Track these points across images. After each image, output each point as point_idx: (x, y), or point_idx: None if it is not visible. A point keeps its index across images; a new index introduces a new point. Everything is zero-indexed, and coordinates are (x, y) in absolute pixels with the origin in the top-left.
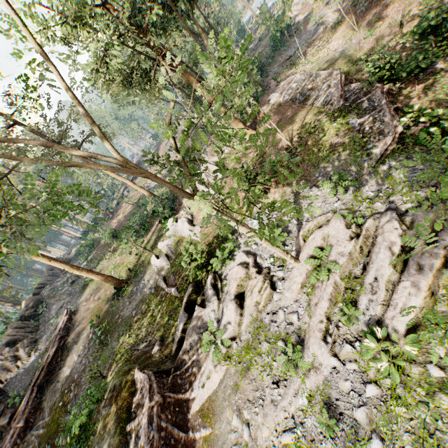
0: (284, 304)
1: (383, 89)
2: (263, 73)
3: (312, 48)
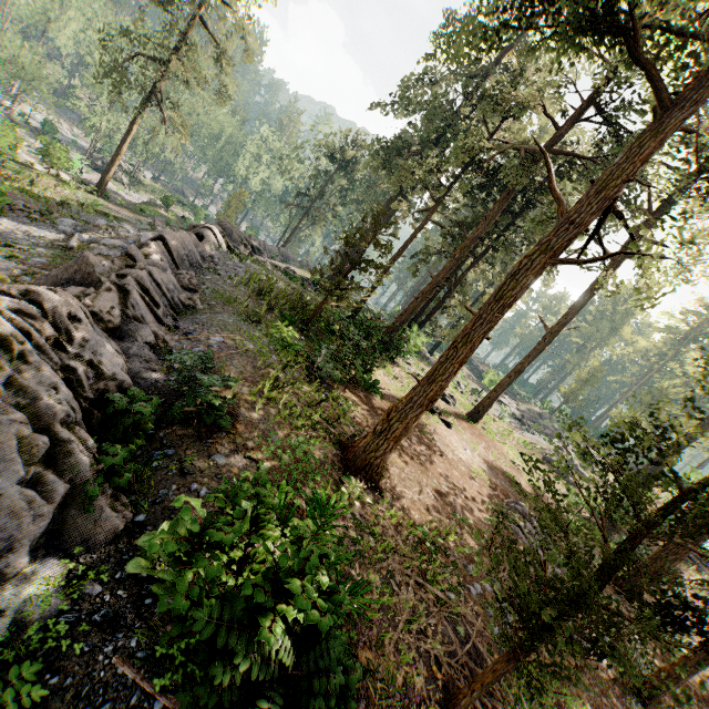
0: None
1: None
2: None
3: None
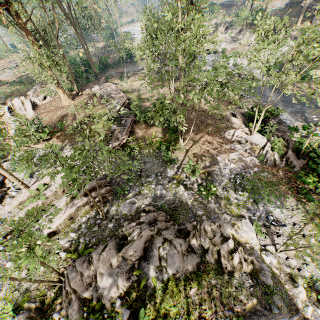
0: (0, 213)
1: (133, 119)
2: (106, 69)
3: (133, 77)
